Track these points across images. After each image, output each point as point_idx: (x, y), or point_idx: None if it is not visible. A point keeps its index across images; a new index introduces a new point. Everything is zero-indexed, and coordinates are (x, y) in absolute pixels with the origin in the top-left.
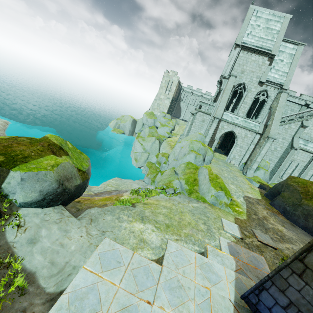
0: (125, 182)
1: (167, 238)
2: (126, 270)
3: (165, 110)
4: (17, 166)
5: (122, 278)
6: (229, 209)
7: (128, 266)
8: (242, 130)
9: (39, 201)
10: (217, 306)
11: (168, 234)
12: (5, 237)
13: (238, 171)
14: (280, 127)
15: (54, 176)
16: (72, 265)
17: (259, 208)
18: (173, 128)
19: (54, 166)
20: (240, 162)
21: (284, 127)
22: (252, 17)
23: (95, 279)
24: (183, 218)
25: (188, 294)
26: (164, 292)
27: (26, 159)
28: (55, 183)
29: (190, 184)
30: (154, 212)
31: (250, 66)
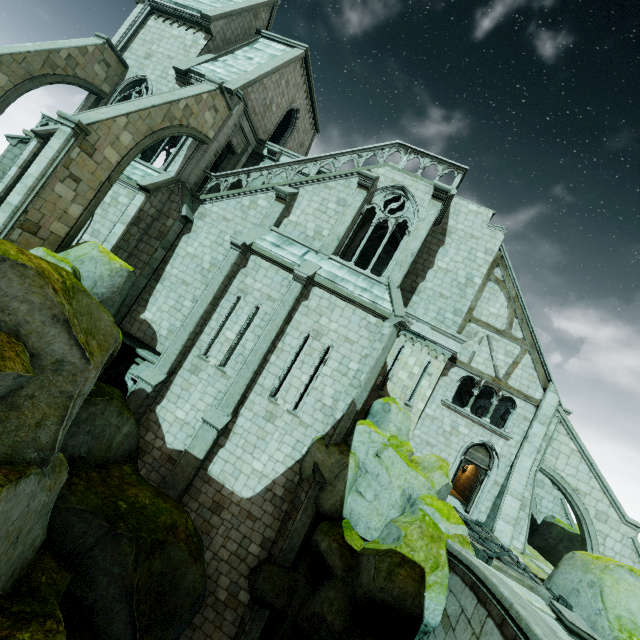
0: None
1: None
2: None
3: None
4: None
5: None
6: None
7: None
8: None
9: None
10: None
11: None
12: None
13: None
14: (231, 201)
15: None
16: None
17: None
18: None
19: None
20: None
21: (240, 203)
22: None
23: None
24: None
25: None
26: None
27: None
28: None
29: None
30: None
31: (167, 47)
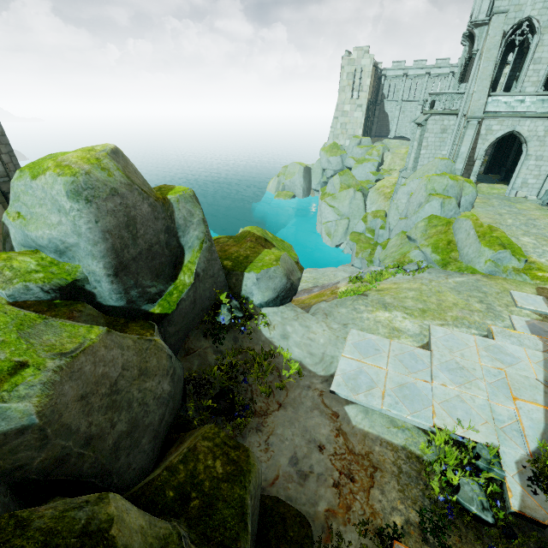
0: (324, 273)
1: (427, 324)
2: (388, 356)
3: (357, 132)
4: (247, 267)
5: (387, 363)
6: (524, 276)
7: (389, 353)
8: (538, 122)
9: (274, 299)
10: (518, 385)
11: (427, 320)
12: (263, 335)
13: (537, 208)
14: None
15: (282, 271)
16: (329, 355)
17: None
18: (380, 161)
19: (277, 260)
20: (540, 189)
21: None
22: None
23: (359, 364)
24: (443, 299)
25: (474, 374)
26: (442, 373)
27: (249, 259)
28: (285, 278)
29: (441, 251)
30: (397, 298)
31: None
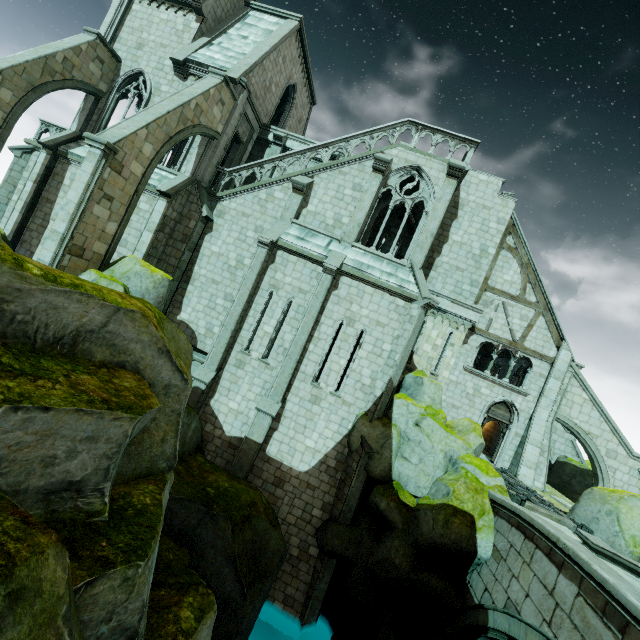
0: None
1: None
2: None
3: None
4: None
5: None
6: None
7: None
8: None
9: None
10: None
11: None
12: None
13: None
14: (247, 196)
15: None
16: None
17: None
18: None
19: None
20: None
21: (257, 197)
22: None
23: None
24: None
25: None
26: None
27: None
28: None
29: None
30: None
31: (158, 34)
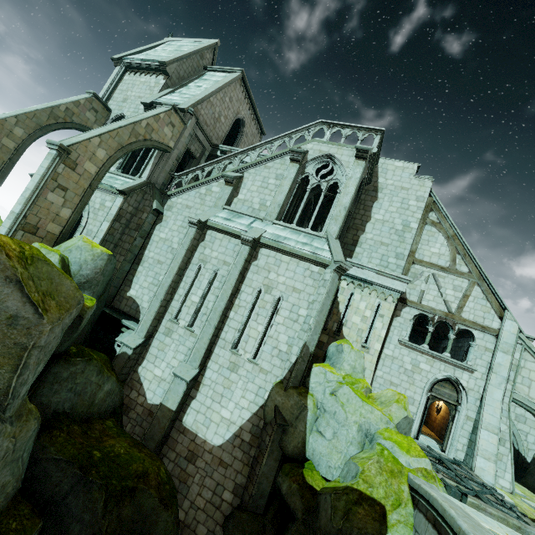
0: None
1: None
2: None
3: None
4: None
5: None
6: None
7: None
8: (99, 193)
9: None
10: None
11: None
12: None
13: None
14: (191, 192)
15: None
16: None
17: None
18: None
19: None
20: None
21: (198, 193)
22: (162, 45)
23: None
24: None
25: None
26: None
27: None
28: None
29: None
30: None
31: (138, 91)
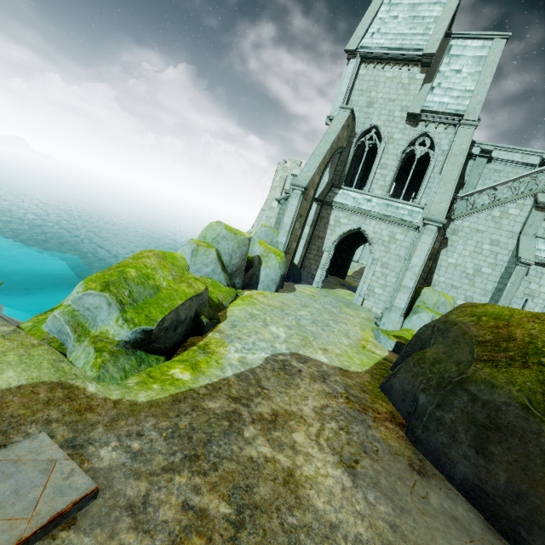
0: None
1: None
2: None
3: None
4: None
5: None
6: (92, 354)
7: None
8: (382, 225)
9: None
10: None
11: None
12: None
13: (366, 318)
14: (479, 215)
15: None
16: None
17: (305, 389)
18: None
19: None
20: (386, 302)
21: (490, 215)
22: (382, 7)
23: None
24: None
25: None
26: None
27: None
28: None
29: None
30: None
31: (385, 91)
